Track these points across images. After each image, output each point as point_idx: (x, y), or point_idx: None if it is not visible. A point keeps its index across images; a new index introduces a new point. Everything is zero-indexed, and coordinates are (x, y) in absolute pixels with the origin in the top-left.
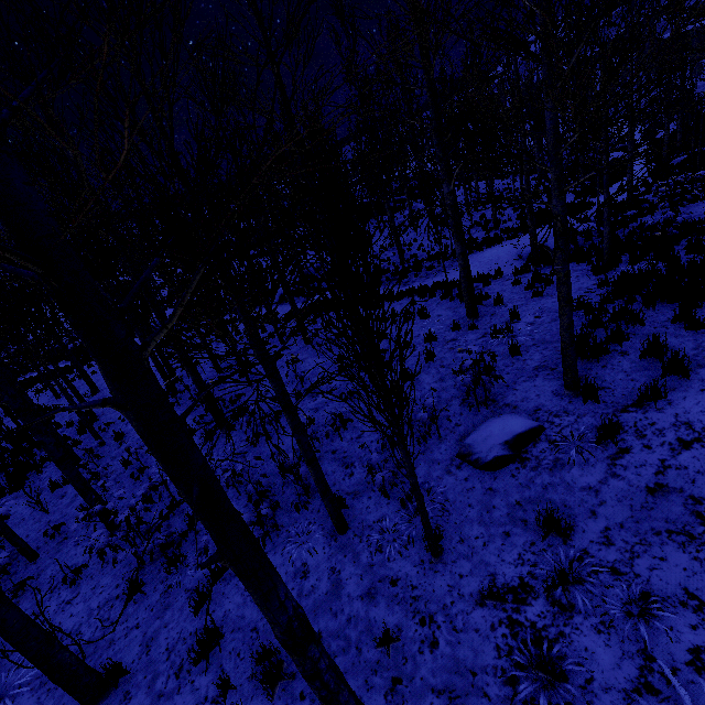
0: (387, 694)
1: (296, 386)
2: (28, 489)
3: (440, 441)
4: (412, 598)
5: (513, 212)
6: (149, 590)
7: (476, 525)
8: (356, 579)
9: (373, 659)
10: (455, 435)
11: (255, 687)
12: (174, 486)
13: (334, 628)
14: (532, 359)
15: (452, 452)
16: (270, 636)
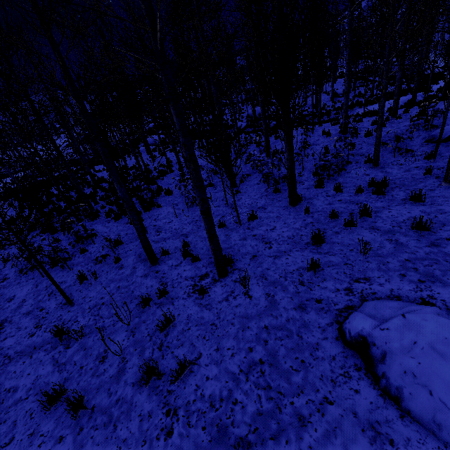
0: (436, 179)
1: (300, 144)
2: (160, 184)
3: (411, 141)
4: (429, 167)
5: (379, 91)
6: (282, 192)
7: (446, 153)
8: (396, 170)
9: (422, 177)
10: (419, 138)
11: (371, 191)
12: (255, 175)
13: (396, 178)
14: (449, 115)
15: (420, 142)
16: (365, 185)
